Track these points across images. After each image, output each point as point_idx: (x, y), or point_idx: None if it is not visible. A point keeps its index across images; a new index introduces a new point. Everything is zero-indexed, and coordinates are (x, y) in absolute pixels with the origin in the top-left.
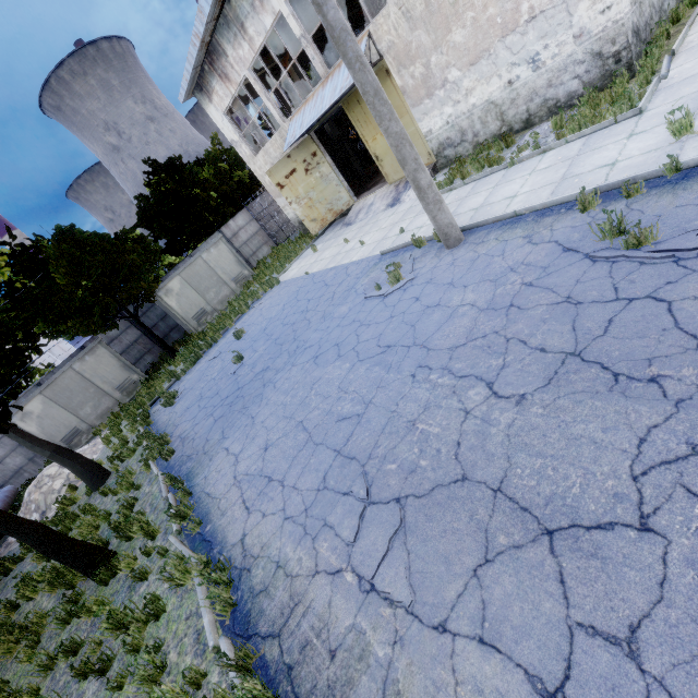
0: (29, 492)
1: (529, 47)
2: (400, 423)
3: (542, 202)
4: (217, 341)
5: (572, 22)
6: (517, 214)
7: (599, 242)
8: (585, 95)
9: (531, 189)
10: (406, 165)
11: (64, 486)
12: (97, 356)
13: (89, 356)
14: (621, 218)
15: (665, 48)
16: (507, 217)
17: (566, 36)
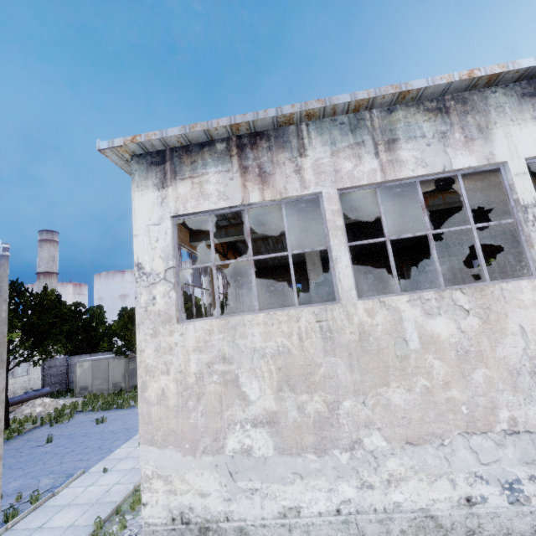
0: (27, 403)
1: None
2: None
3: None
4: (123, 408)
5: None
6: None
7: None
8: None
9: None
10: None
11: (25, 415)
12: (120, 362)
13: (118, 359)
14: None
15: None
16: None
17: None
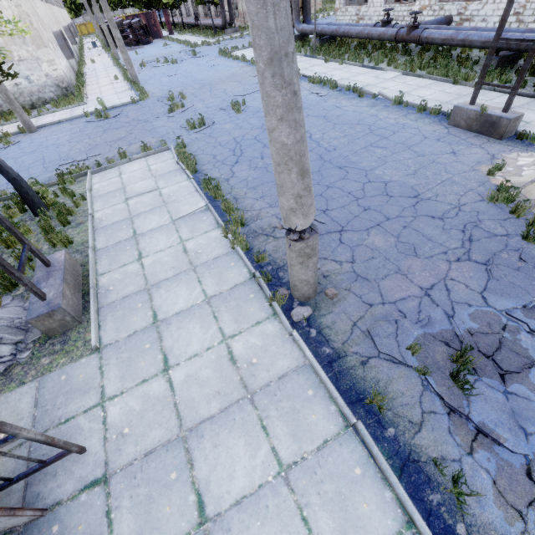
0: None
1: (23, 72)
2: (65, 151)
3: (70, 117)
4: None
5: (42, 69)
6: (60, 121)
7: (97, 119)
8: (60, 98)
9: (59, 118)
10: (0, 86)
11: None
12: None
13: None
14: (100, 112)
15: (82, 94)
16: (56, 123)
17: (41, 74)
